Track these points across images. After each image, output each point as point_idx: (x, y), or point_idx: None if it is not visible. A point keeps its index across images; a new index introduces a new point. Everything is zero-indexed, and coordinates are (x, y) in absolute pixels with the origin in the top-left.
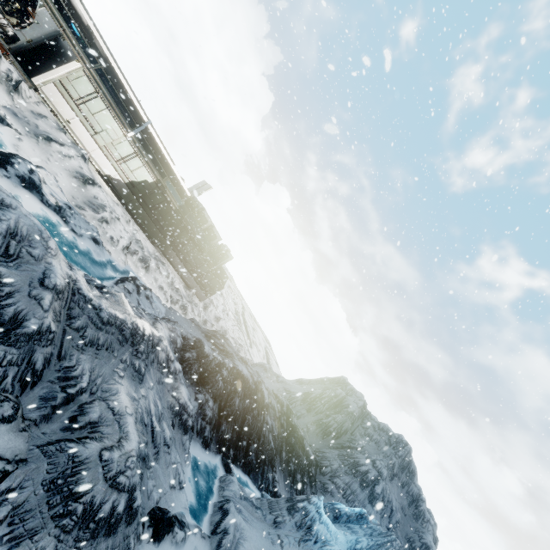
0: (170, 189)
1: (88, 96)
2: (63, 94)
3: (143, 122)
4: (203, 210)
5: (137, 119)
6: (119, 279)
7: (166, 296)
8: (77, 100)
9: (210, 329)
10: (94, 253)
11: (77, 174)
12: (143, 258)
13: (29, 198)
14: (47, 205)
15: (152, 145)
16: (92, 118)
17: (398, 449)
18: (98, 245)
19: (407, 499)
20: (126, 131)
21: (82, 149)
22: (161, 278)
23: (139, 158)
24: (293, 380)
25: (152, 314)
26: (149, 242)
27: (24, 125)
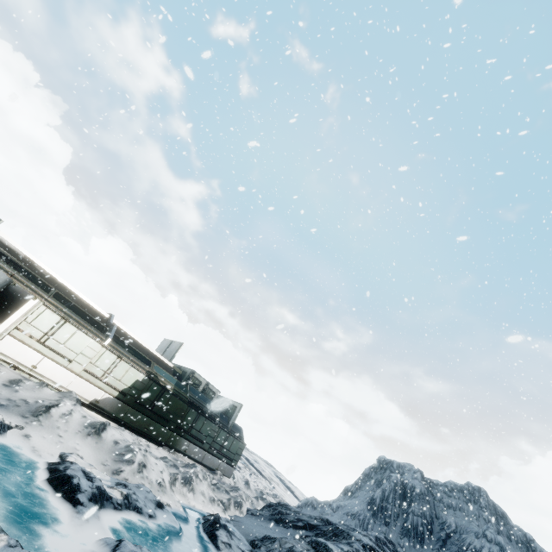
0: (160, 373)
1: (53, 328)
2: (22, 341)
3: (106, 320)
4: (193, 373)
5: (100, 320)
6: (208, 537)
7: (220, 506)
8: (41, 338)
9: (258, 506)
10: (173, 526)
11: (88, 429)
12: (184, 478)
13: (108, 519)
14: (119, 508)
15: (123, 338)
16: (62, 348)
17: (478, 501)
18: (163, 508)
19: (523, 551)
20: (102, 340)
21: (71, 392)
22: (203, 485)
23: (124, 361)
24: (339, 495)
25: (247, 549)
26: (159, 449)
27: (15, 411)
